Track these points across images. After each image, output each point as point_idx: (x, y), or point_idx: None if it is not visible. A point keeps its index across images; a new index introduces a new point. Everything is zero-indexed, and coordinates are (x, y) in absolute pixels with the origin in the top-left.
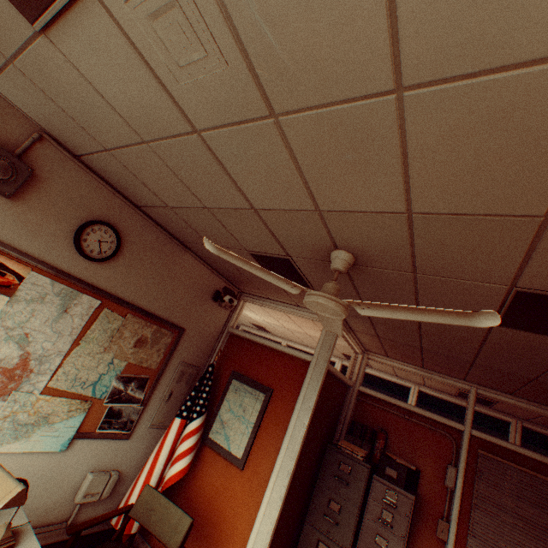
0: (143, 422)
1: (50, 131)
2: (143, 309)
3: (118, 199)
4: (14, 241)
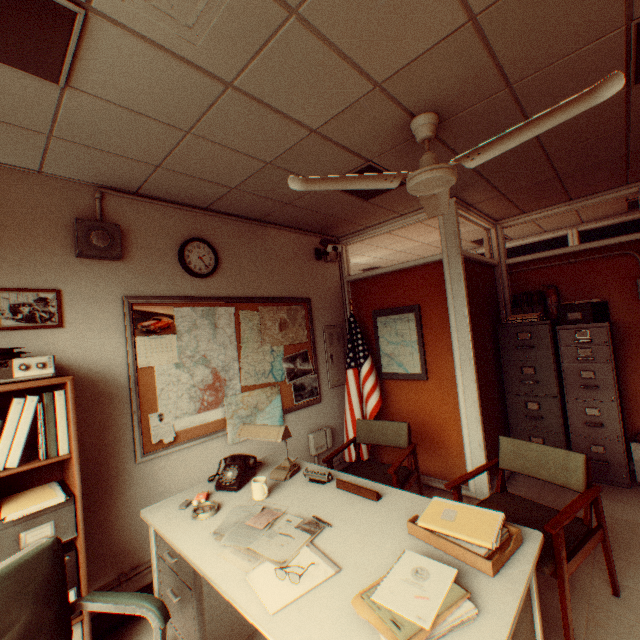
0: (323, 386)
1: (104, 184)
2: (267, 298)
3: (187, 213)
4: (147, 292)
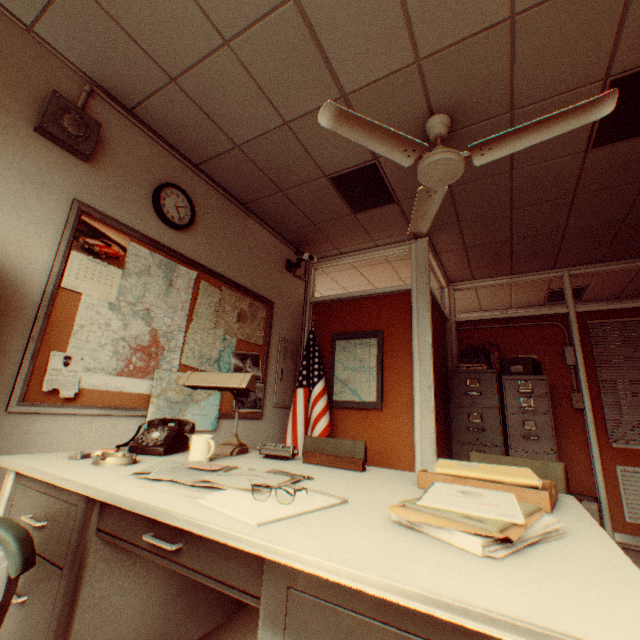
0: (268, 402)
1: (100, 81)
2: (233, 281)
3: (176, 161)
4: (105, 211)
